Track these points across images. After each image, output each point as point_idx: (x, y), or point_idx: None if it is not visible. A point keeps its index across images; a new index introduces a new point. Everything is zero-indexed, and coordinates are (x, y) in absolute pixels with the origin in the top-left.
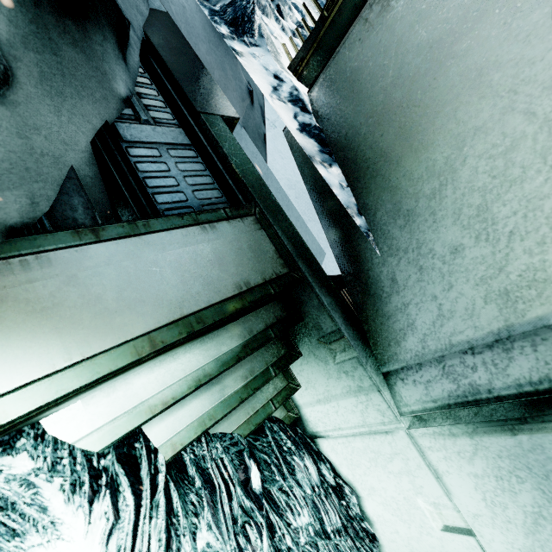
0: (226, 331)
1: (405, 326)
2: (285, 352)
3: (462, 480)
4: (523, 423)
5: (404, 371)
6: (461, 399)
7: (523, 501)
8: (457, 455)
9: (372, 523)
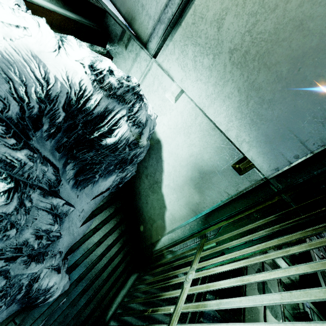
0: (68, 12)
1: (148, 19)
2: (104, 52)
3: (174, 66)
4: (181, 18)
5: (150, 37)
6: (166, 27)
7: (190, 55)
8: (170, 55)
9: (156, 132)
